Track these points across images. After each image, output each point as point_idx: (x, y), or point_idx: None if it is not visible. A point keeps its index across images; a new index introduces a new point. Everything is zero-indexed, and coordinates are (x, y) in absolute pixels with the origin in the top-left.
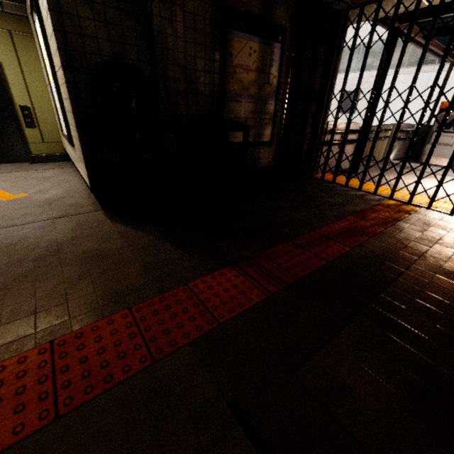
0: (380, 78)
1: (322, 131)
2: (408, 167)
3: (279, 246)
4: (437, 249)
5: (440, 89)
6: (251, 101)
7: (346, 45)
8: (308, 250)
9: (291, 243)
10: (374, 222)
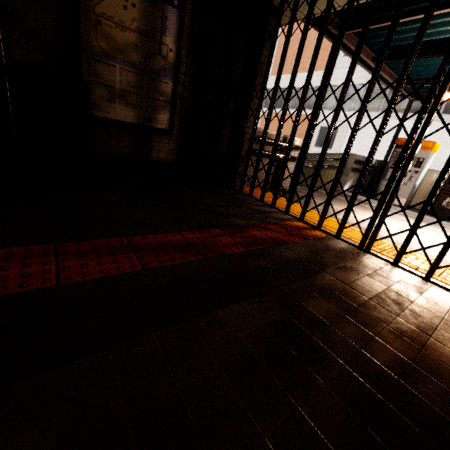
0: (319, 90)
1: (244, 134)
2: (357, 199)
3: (20, 247)
4: (293, 289)
5: (353, 86)
6: (132, 70)
7: (269, 35)
8: (62, 261)
9: (54, 247)
10: (243, 240)
